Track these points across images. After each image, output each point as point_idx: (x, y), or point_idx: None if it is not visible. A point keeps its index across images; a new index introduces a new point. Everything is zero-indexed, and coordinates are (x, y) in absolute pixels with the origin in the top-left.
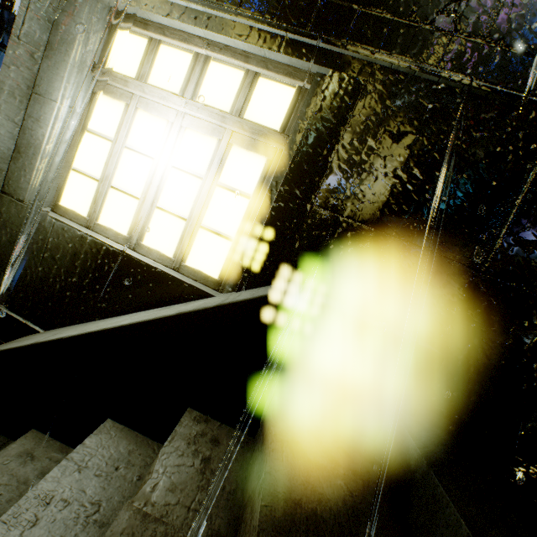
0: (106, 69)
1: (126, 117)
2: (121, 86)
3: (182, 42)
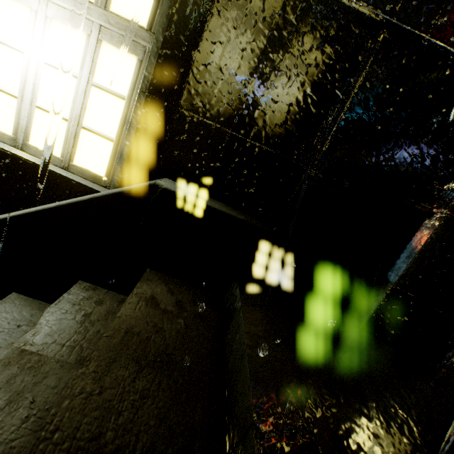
0: None
1: None
2: None
3: None
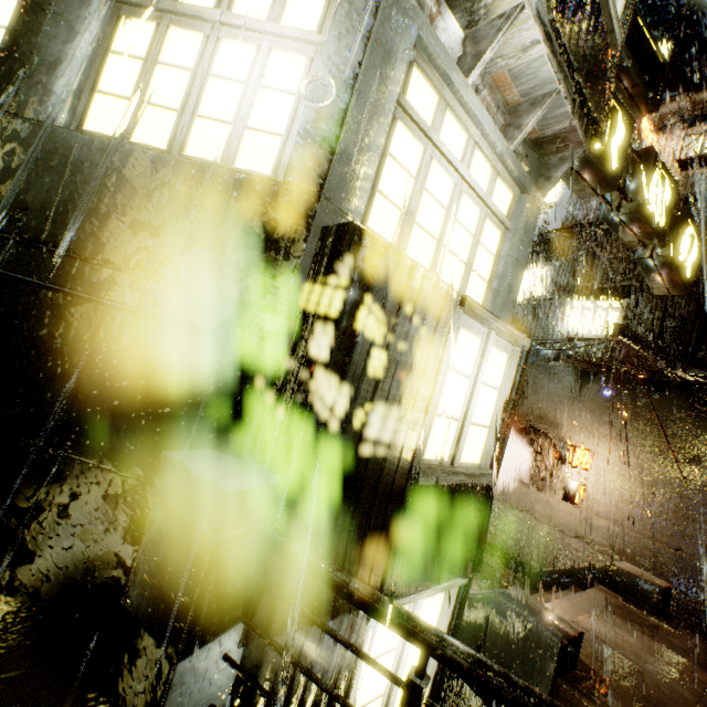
0: None
1: None
2: None
3: None
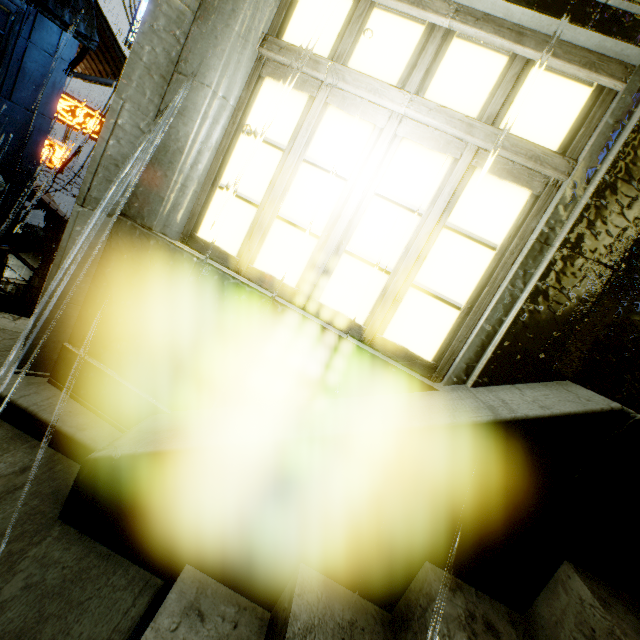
0: (287, 42)
1: (308, 117)
2: (307, 70)
3: (413, 6)
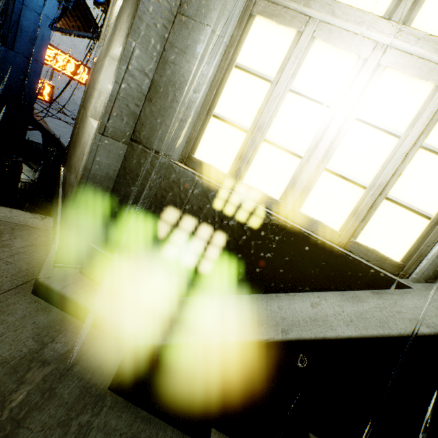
0: None
1: (295, 50)
2: (297, 6)
3: None
